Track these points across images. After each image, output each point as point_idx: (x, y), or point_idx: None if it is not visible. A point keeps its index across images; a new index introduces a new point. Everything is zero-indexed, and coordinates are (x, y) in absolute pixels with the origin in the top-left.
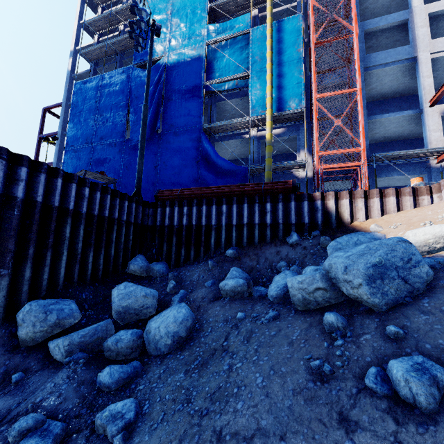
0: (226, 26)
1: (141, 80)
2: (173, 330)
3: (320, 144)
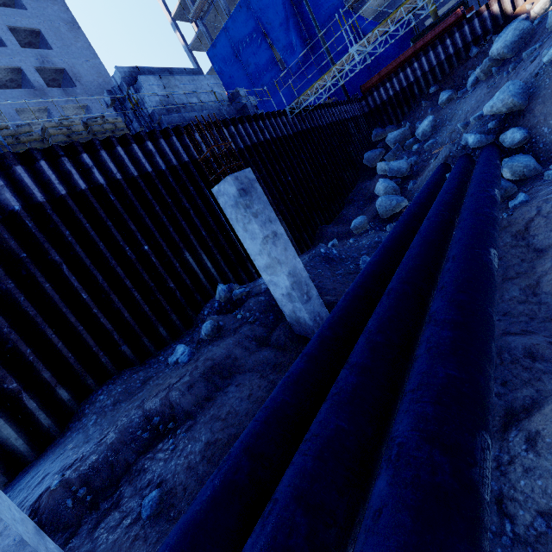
0: None
1: (263, 3)
2: (430, 125)
3: None
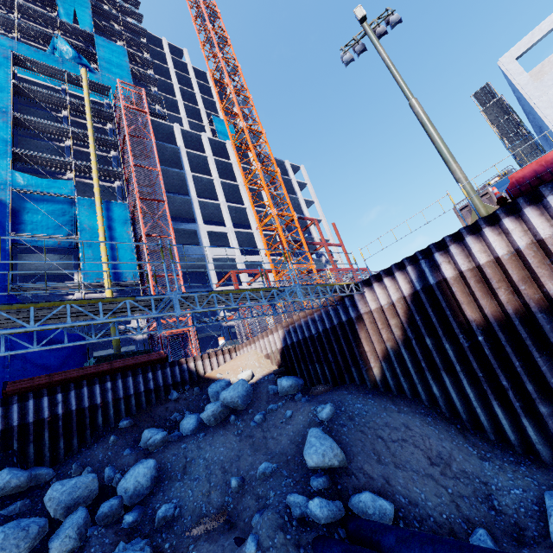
0: (43, 182)
1: None
2: (150, 475)
3: None
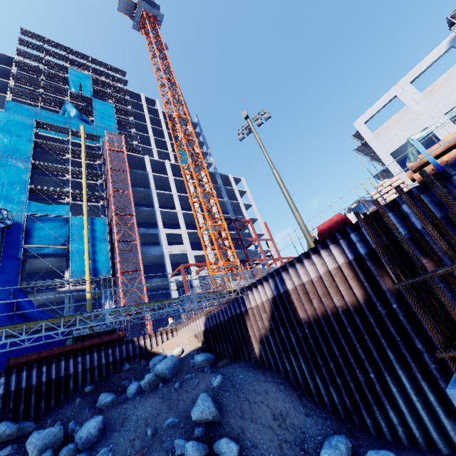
0: (48, 207)
1: None
2: (98, 427)
3: (125, 301)
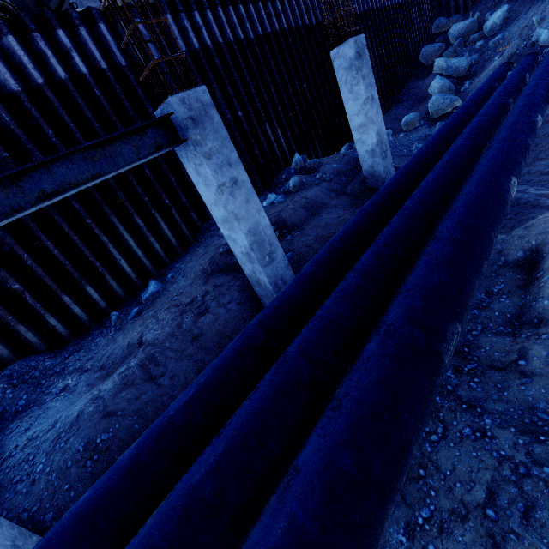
0: None
1: None
2: (502, 17)
3: None
